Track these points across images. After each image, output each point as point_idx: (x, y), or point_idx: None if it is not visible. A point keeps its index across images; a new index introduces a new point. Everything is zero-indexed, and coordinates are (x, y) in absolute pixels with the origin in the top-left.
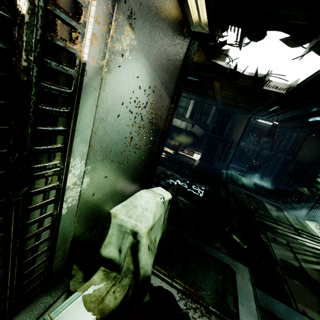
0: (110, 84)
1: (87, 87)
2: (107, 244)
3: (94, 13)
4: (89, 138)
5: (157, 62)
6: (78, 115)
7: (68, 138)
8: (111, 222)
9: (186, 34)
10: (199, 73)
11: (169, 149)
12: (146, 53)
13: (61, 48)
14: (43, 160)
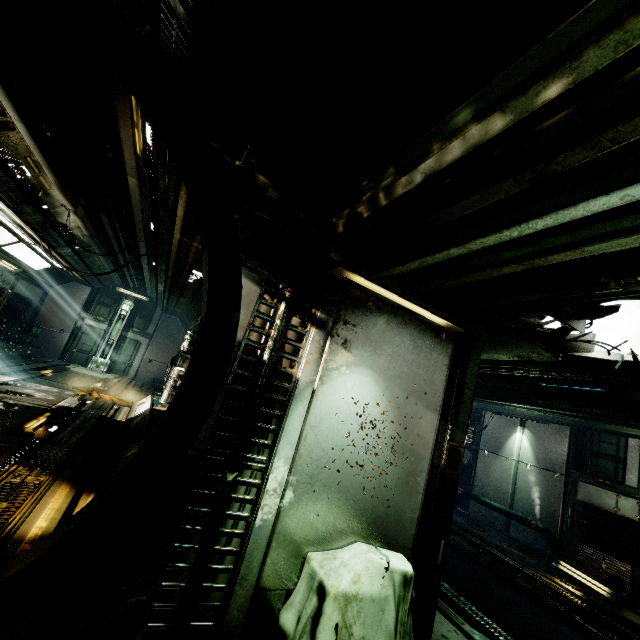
0: (324, 394)
1: (298, 396)
2: (290, 604)
3: (308, 350)
4: (296, 442)
5: (392, 371)
6: (288, 418)
7: (277, 438)
8: (303, 569)
9: (442, 337)
10: (567, 377)
11: (591, 578)
12: (370, 365)
13: (283, 373)
14: (254, 452)
